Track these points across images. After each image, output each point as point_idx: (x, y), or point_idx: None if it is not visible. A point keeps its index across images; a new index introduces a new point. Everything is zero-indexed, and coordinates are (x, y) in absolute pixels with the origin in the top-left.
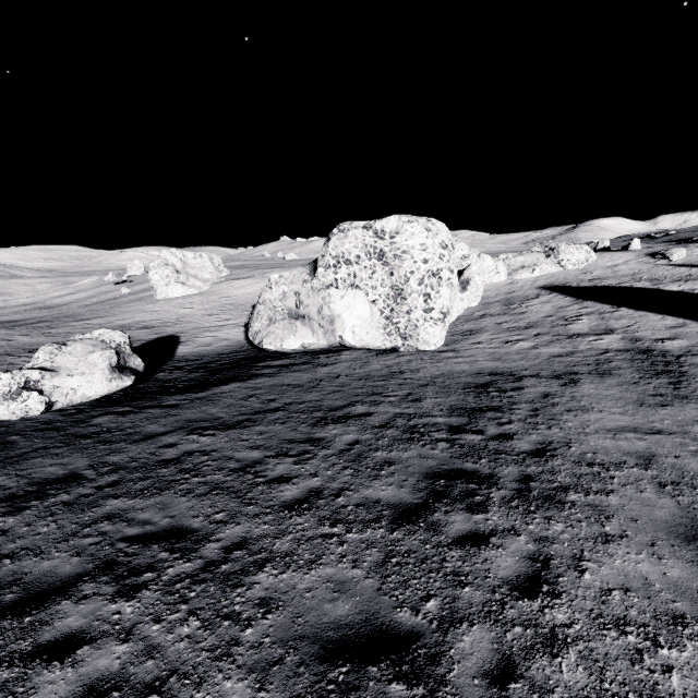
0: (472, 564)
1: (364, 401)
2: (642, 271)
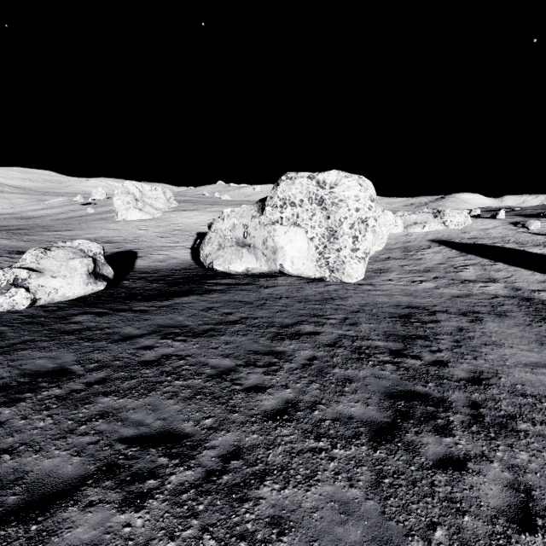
0: (461, 490)
1: (310, 321)
2: (509, 235)
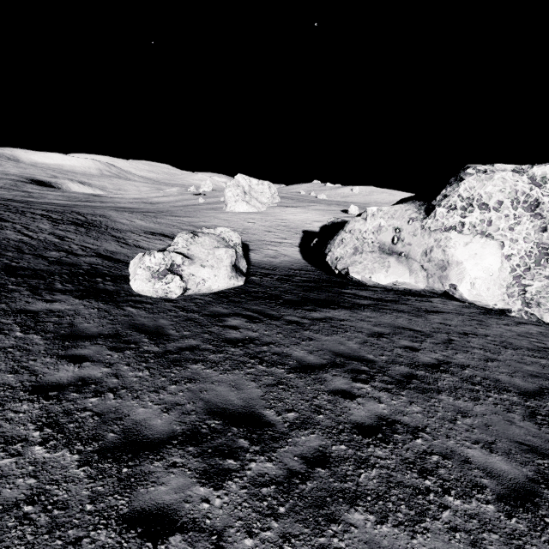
0: None
1: None
2: None
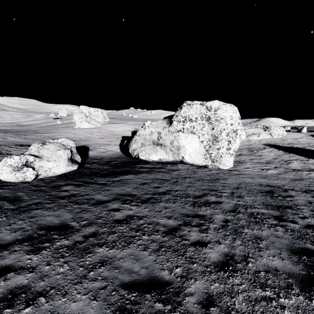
0: None
1: (211, 194)
2: (311, 142)
